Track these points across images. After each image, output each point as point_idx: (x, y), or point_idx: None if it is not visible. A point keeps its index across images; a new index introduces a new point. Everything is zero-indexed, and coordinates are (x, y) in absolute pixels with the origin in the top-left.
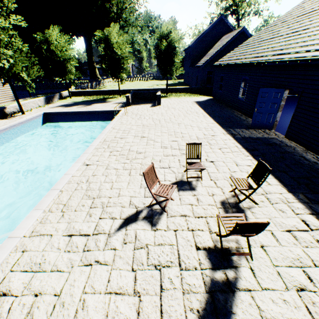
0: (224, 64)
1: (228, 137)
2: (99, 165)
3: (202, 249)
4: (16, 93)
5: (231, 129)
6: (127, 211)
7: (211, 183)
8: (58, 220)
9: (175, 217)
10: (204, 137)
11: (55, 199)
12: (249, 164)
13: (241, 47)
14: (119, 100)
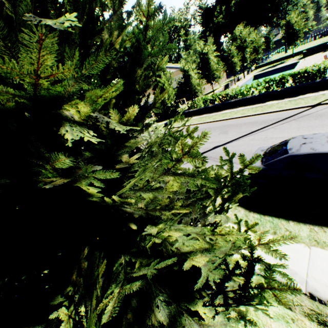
0: None
1: None
2: None
3: None
4: None
5: None
6: None
7: None
8: None
9: None
10: None
11: None
12: None
13: None
14: (293, 59)
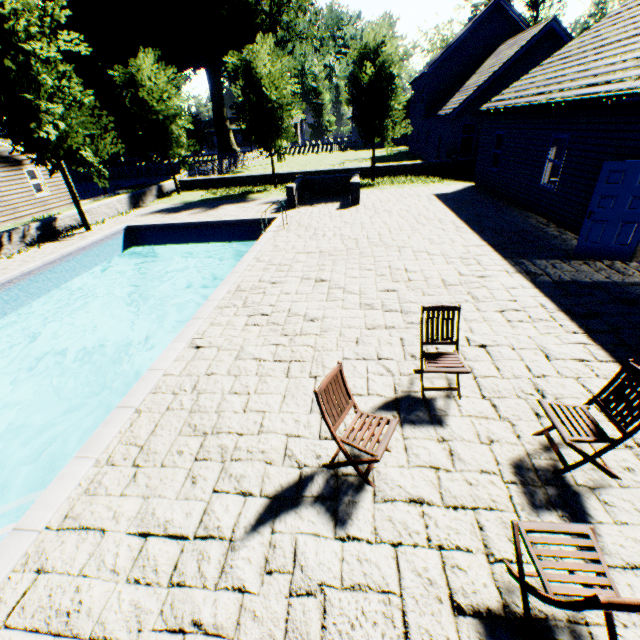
0: (505, 107)
1: (518, 281)
2: (223, 349)
3: (469, 615)
4: (82, 187)
5: (525, 260)
6: (277, 475)
7: (483, 405)
8: (122, 489)
9: (394, 502)
10: (459, 282)
11: (123, 431)
12: (581, 355)
13: (549, 65)
14: (273, 196)
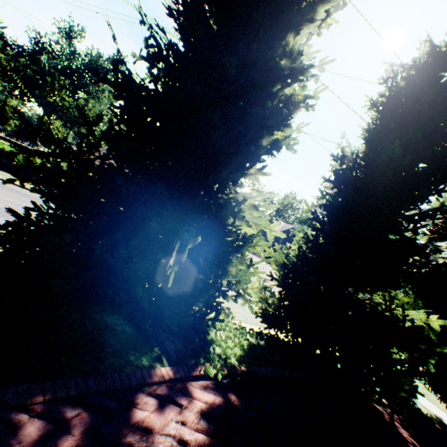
0: None
1: None
2: None
3: None
4: None
5: None
6: None
7: None
8: None
9: None
10: None
11: None
12: None
13: None
14: None
